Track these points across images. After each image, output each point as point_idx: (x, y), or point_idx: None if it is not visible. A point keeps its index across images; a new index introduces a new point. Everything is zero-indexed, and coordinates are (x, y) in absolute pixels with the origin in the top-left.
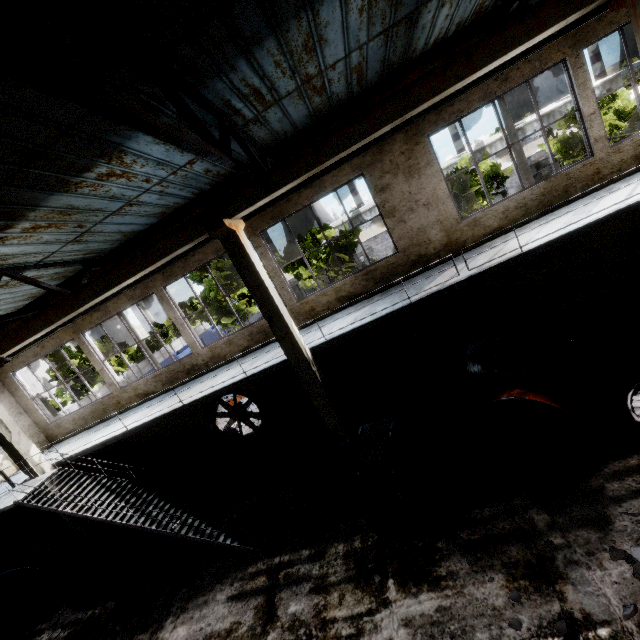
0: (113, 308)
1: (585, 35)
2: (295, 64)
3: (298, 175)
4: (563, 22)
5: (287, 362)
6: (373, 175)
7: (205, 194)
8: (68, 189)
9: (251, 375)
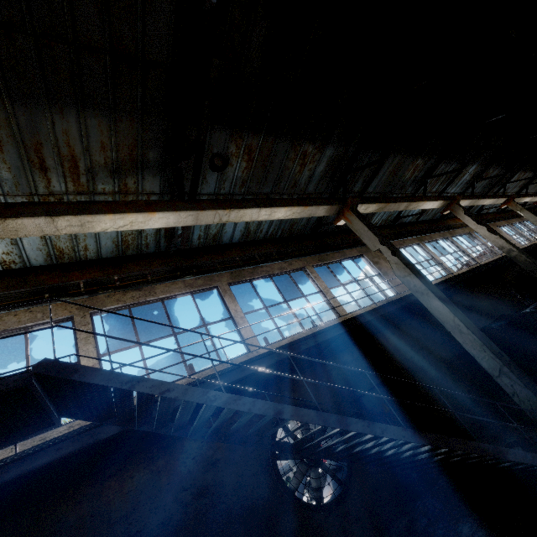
0: (161, 290)
1: (420, 239)
2: (368, 176)
3: (380, 202)
4: (439, 203)
5: (404, 302)
6: (369, 256)
7: (274, 239)
8: (294, 143)
9: (382, 305)
